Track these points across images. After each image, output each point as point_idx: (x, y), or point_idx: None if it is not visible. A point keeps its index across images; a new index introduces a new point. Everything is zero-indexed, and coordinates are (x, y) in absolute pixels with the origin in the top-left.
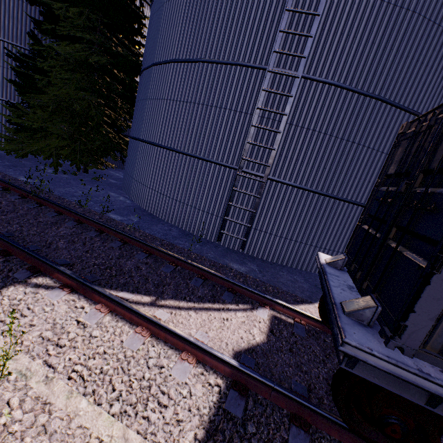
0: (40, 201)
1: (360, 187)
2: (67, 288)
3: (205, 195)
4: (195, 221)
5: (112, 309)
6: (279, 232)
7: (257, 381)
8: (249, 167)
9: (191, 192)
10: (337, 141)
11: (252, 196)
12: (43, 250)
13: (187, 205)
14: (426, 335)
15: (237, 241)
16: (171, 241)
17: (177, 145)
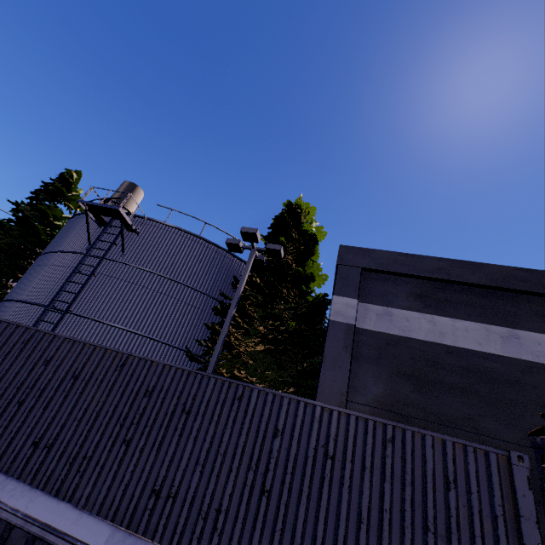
0: None
1: None
2: None
3: None
4: None
5: None
6: None
7: None
8: None
9: None
10: None
11: None
12: None
13: None
14: None
15: None
16: None
17: None
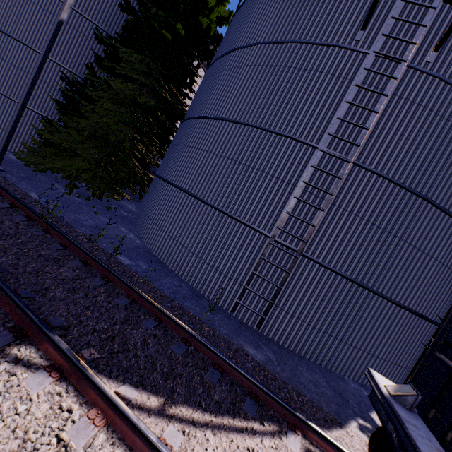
0: (47, 228)
1: (397, 284)
2: (56, 373)
3: (228, 255)
4: (209, 282)
5: (110, 419)
6: (303, 316)
7: None
8: (282, 237)
9: (212, 248)
10: (379, 231)
11: (279, 268)
12: (37, 300)
13: (204, 261)
14: None
15: (253, 315)
16: (181, 303)
17: (208, 197)
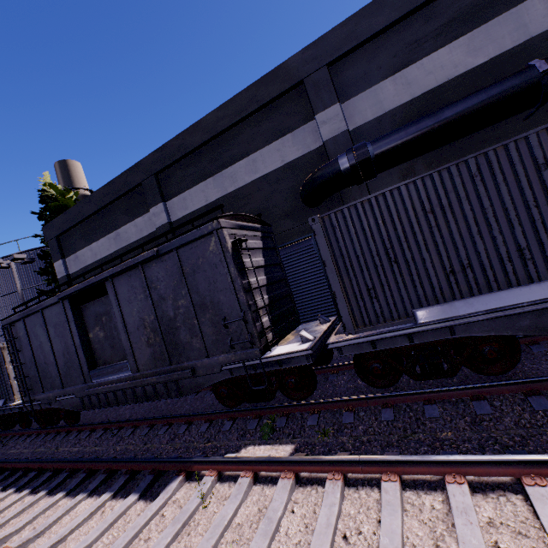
0: None
1: None
2: None
3: None
4: None
5: None
6: None
7: None
8: None
9: None
10: None
11: None
12: None
13: None
14: None
15: None
16: None
17: None
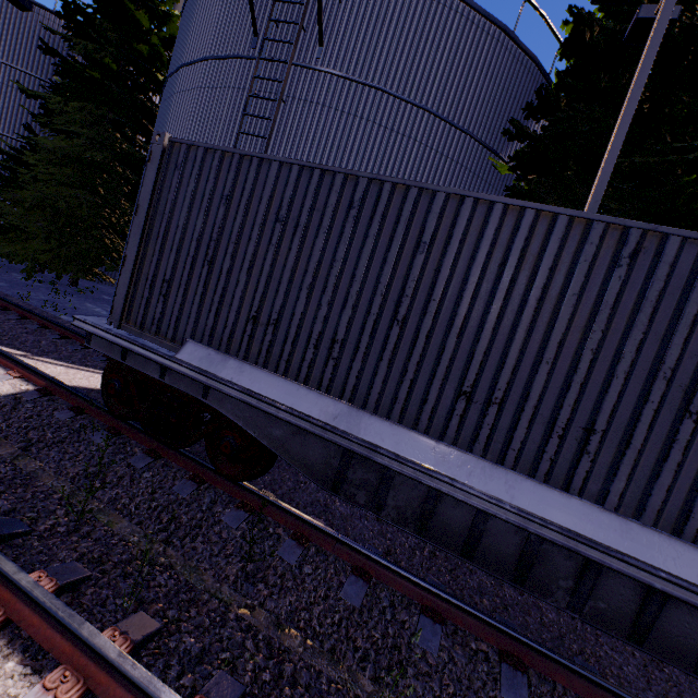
0: None
1: None
2: None
3: None
4: None
5: None
6: None
7: (63, 389)
8: None
9: None
10: None
11: None
12: None
13: None
14: (122, 310)
15: None
16: None
17: None
